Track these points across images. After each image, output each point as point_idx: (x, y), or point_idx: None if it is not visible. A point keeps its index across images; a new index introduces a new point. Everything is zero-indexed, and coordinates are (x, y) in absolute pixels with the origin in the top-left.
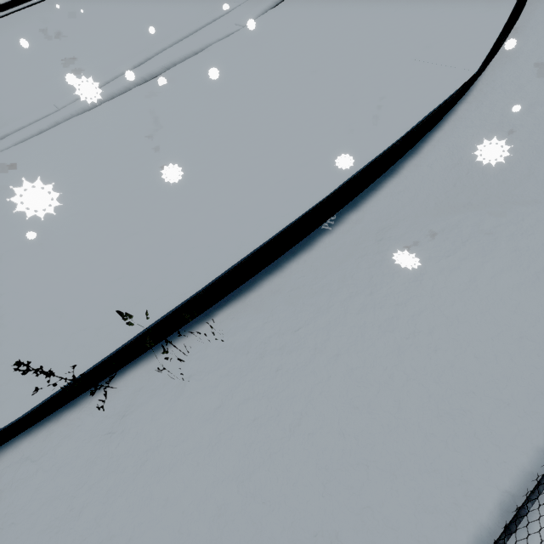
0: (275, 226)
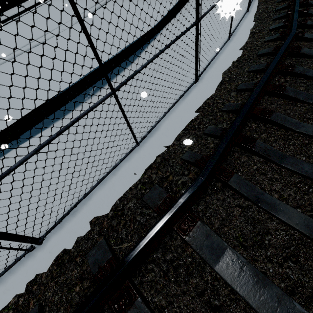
0: (51, 96)
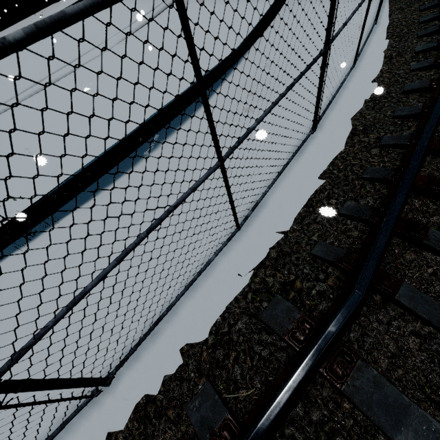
0: (98, 152)
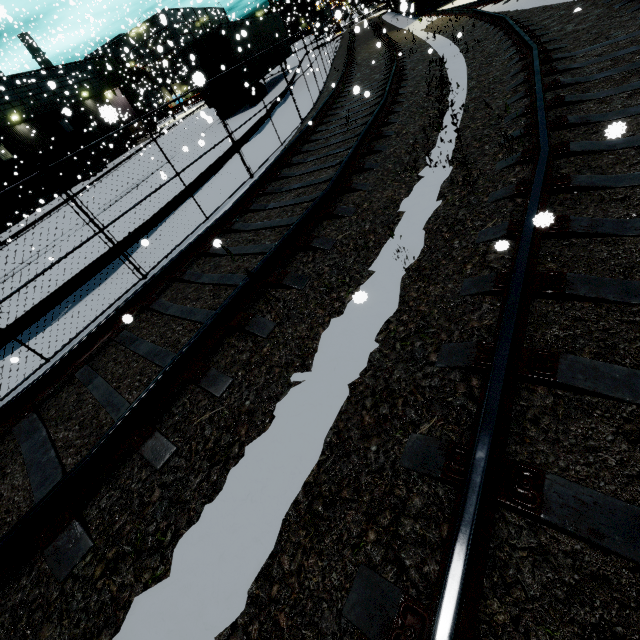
0: None
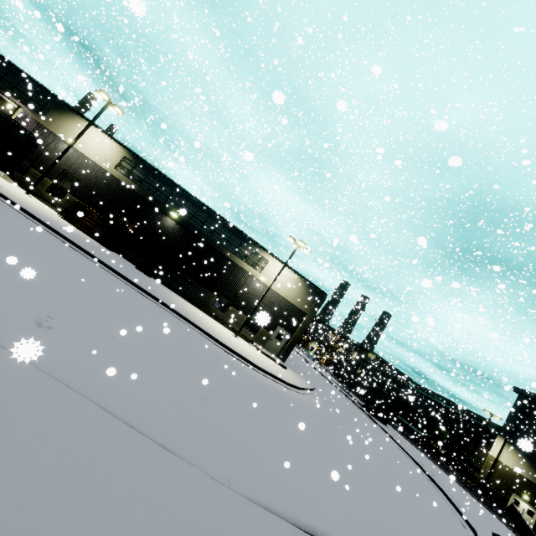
0: None
